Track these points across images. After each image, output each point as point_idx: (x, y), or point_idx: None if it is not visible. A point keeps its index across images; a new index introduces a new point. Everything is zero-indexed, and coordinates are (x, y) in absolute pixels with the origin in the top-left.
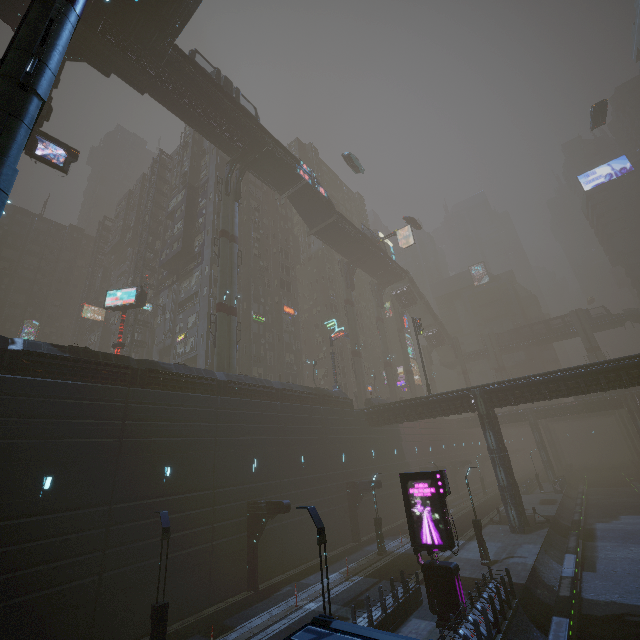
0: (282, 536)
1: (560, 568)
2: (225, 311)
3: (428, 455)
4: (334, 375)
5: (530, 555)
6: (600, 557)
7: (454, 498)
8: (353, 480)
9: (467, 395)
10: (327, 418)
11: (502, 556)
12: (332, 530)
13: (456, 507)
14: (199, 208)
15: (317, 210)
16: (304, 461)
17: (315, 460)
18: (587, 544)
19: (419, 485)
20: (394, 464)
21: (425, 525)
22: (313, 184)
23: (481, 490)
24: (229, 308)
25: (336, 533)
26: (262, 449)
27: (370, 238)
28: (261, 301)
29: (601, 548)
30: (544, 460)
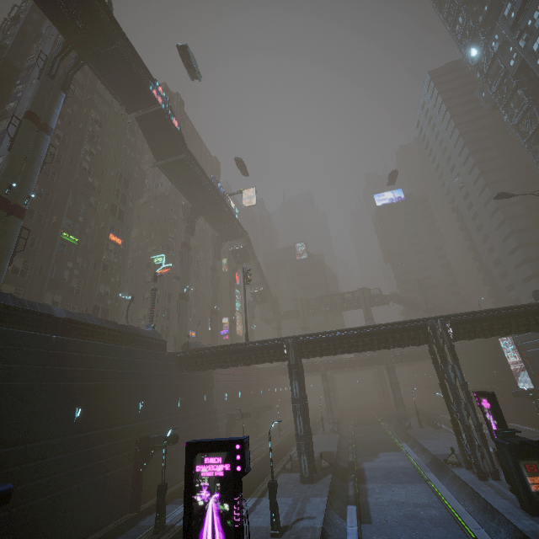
0: (5, 532)
1: (342, 523)
2: (3, 207)
3: (237, 401)
4: (151, 313)
5: (318, 514)
6: (372, 503)
7: (253, 441)
8: (147, 434)
9: (281, 344)
10: (128, 360)
11: (292, 518)
12: (102, 503)
13: (254, 452)
14: (14, 91)
15: (167, 142)
16: (78, 414)
17: (97, 412)
18: (360, 487)
19: (210, 460)
20: (201, 412)
21: (208, 522)
22: (166, 110)
23: (277, 432)
24: (13, 206)
25: (108, 506)
26: (2, 400)
27: (218, 190)
28: (79, 220)
29: (371, 491)
30: (328, 404)
